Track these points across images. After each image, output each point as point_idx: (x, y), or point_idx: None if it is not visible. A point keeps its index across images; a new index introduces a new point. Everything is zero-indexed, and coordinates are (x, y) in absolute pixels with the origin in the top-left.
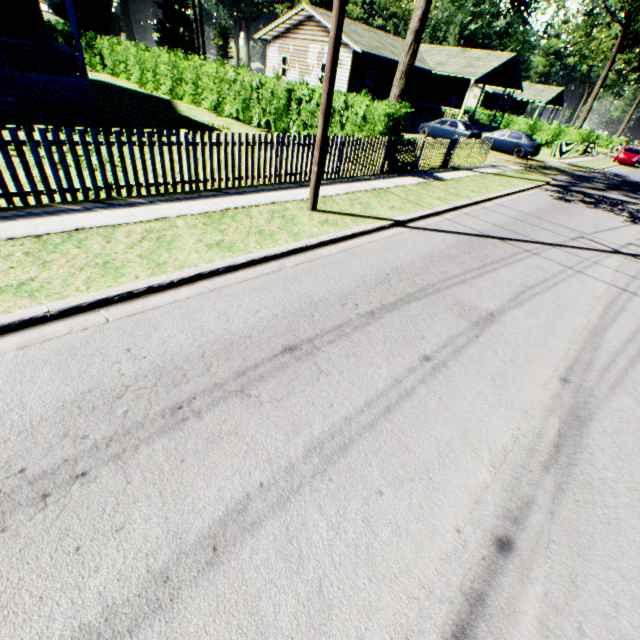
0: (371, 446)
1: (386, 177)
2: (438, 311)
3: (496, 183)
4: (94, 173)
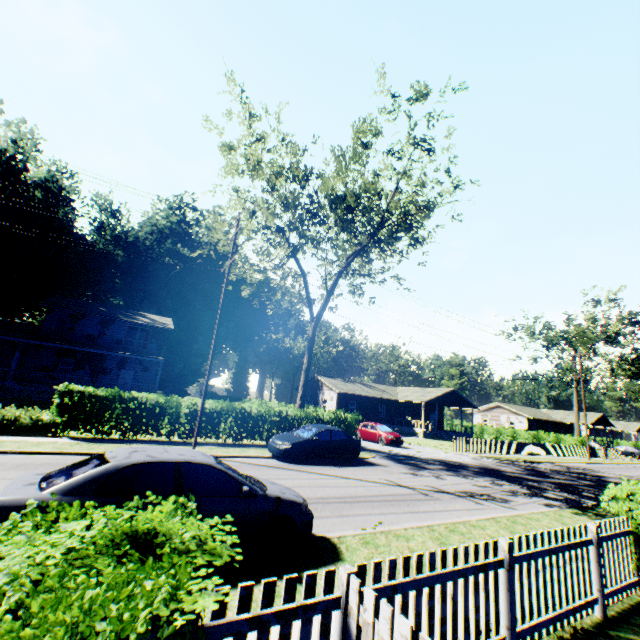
0: (636, 471)
1: (591, 457)
2: (636, 469)
3: (632, 461)
4: (547, 450)
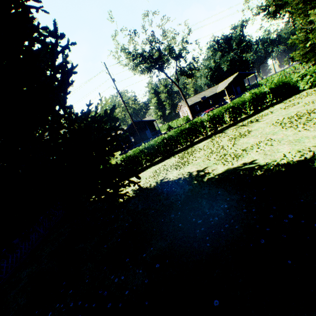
0: None
1: None
2: None
3: None
4: None
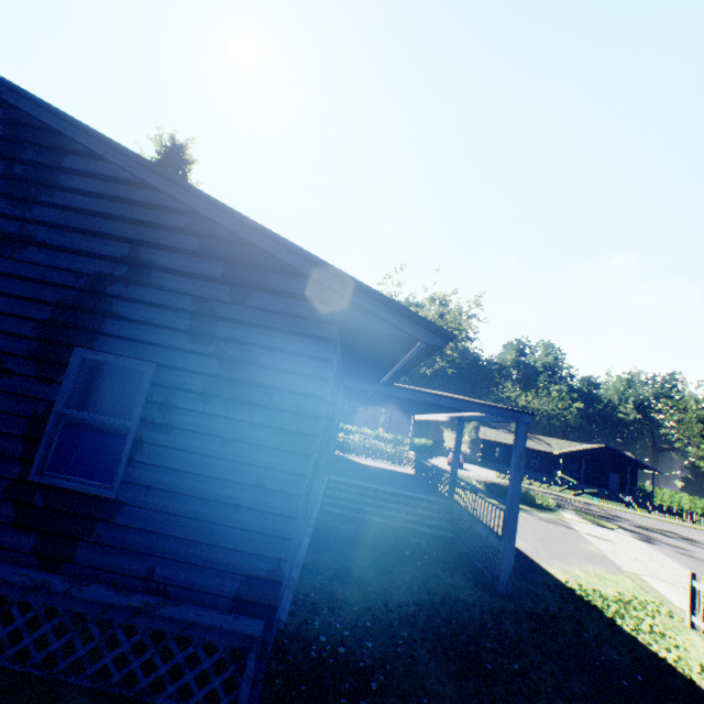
0: None
1: None
2: None
3: None
4: (664, 512)
